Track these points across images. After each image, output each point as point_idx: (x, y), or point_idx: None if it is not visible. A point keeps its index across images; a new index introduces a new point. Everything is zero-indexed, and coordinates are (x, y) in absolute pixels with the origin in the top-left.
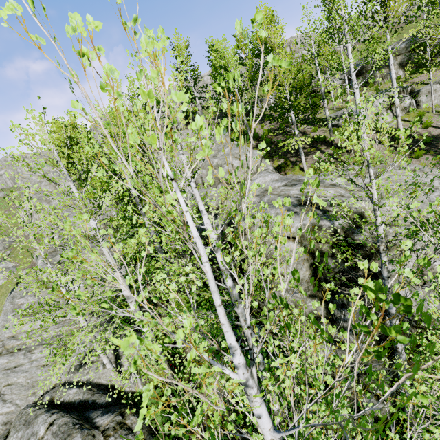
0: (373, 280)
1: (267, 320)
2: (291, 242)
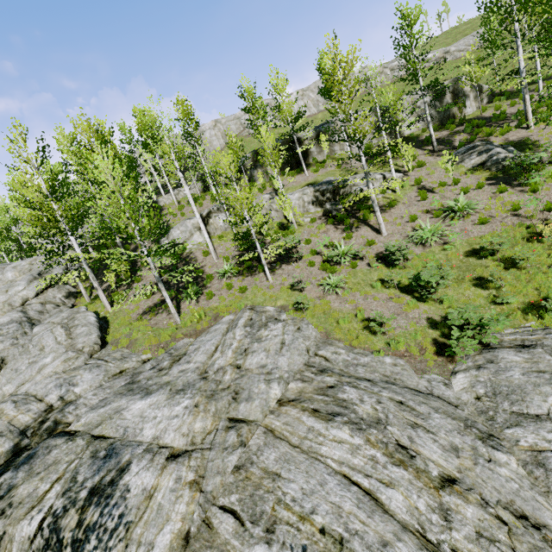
0: None
1: None
2: None
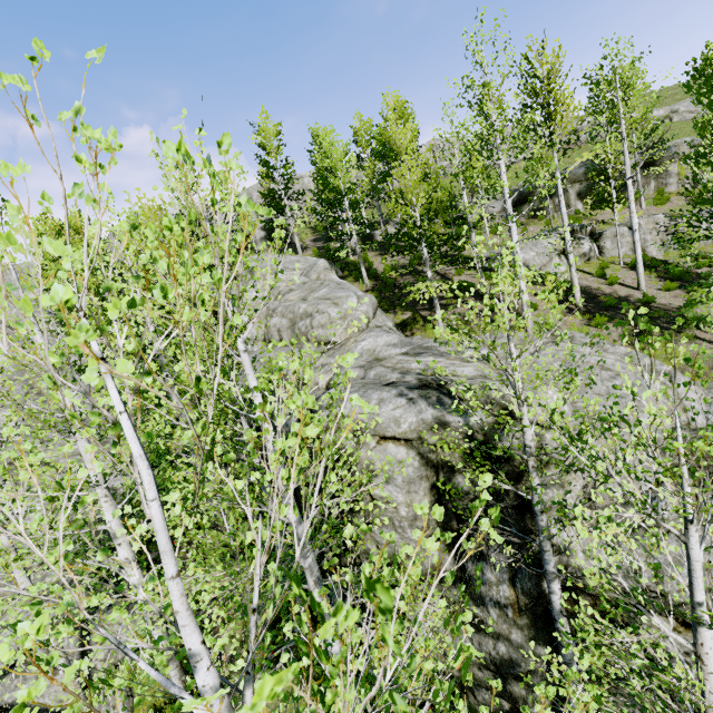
0: (443, 534)
1: (270, 600)
2: (402, 447)
